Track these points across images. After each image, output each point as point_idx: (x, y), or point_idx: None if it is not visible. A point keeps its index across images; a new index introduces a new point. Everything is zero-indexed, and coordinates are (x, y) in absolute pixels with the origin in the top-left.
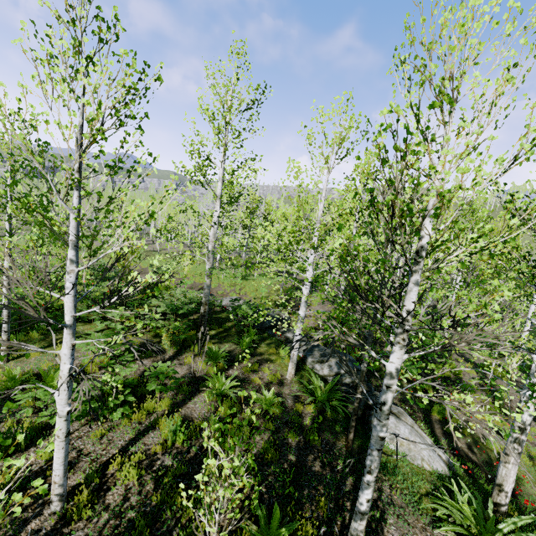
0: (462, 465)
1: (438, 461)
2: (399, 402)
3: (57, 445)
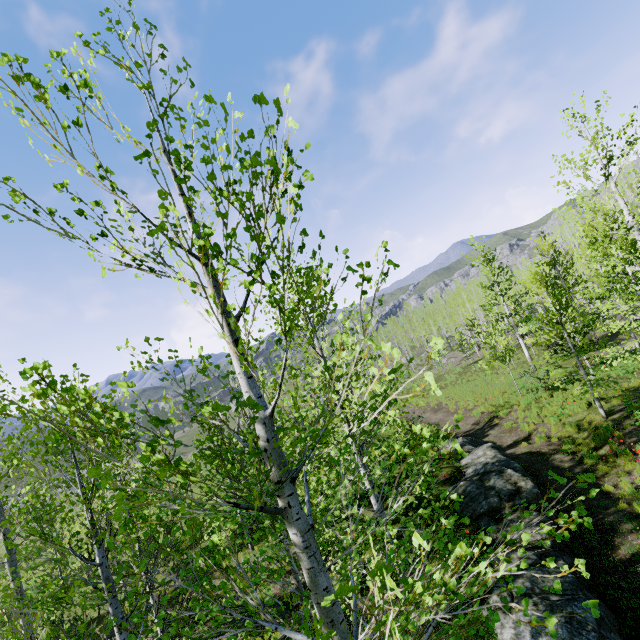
0: None
1: None
2: None
3: None
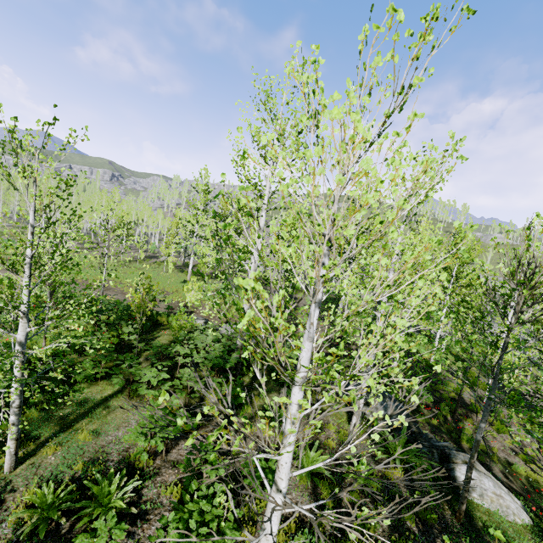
0: (532, 507)
1: (523, 511)
2: (432, 434)
3: None
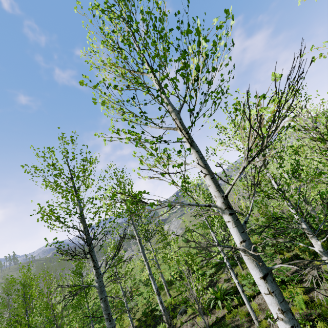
0: None
1: None
2: None
3: (241, 295)
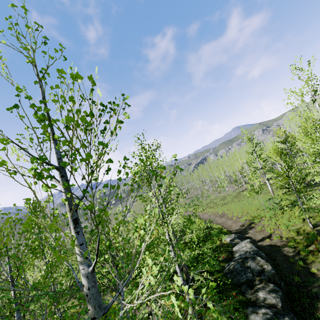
0: None
1: None
2: None
3: None
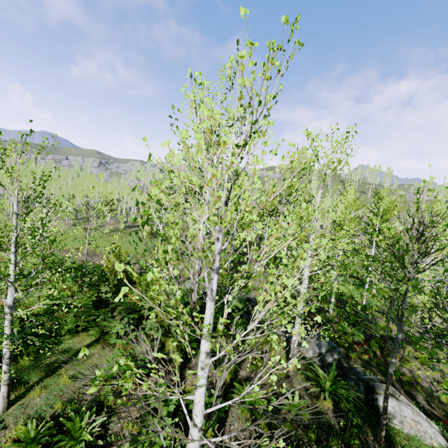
0: None
1: (439, 435)
2: (363, 368)
3: None
